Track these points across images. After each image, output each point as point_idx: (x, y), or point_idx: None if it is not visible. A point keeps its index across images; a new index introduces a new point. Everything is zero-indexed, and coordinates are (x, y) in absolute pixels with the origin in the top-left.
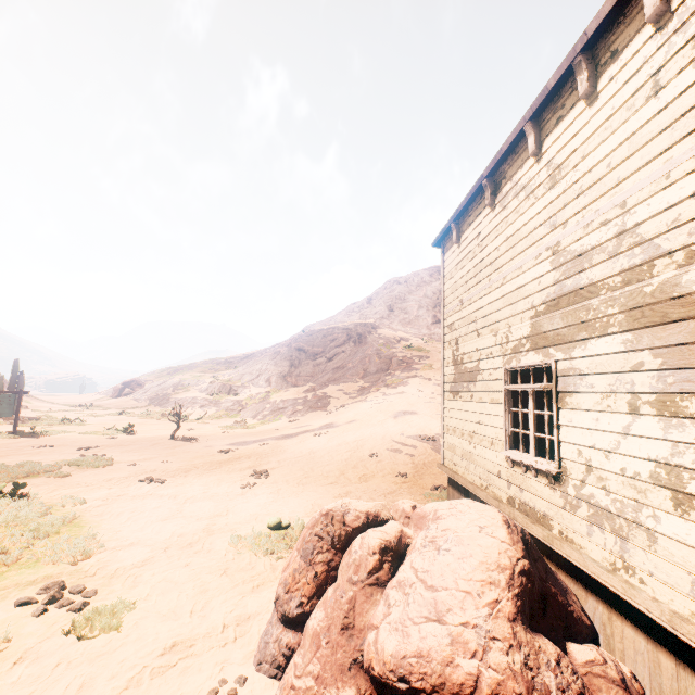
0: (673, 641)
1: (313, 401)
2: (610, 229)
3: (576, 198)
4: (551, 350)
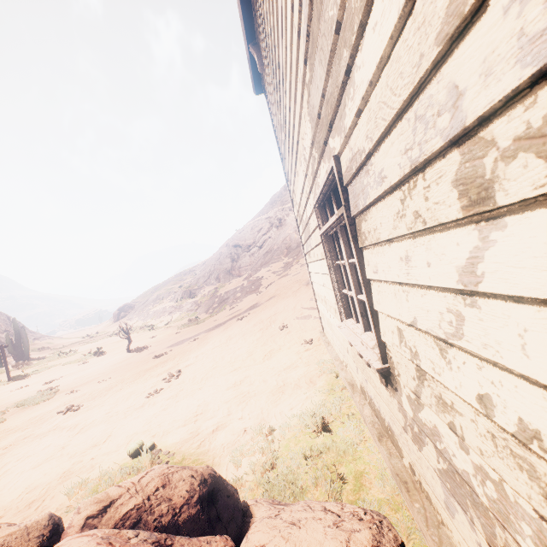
0: None
1: (248, 286)
2: None
3: None
4: (330, 142)
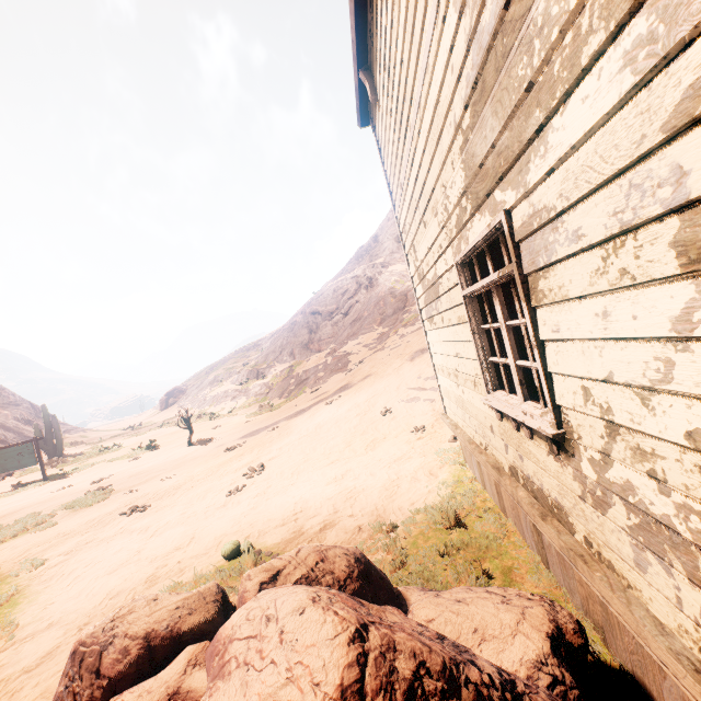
0: None
1: (333, 363)
2: None
3: None
4: (496, 194)
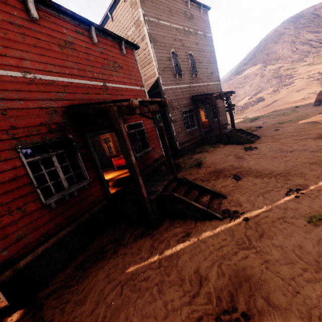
0: None
1: (257, 100)
2: None
3: None
4: None
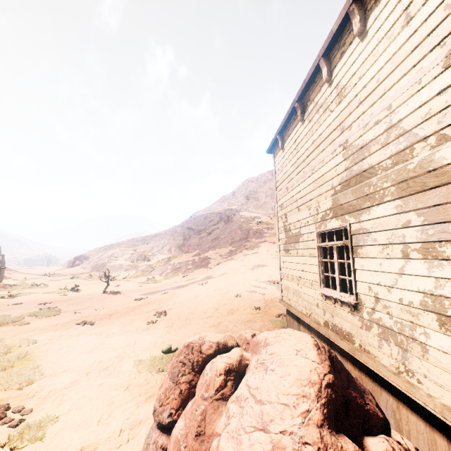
0: (445, 425)
1: (198, 262)
2: (381, 126)
3: (356, 107)
4: (346, 216)
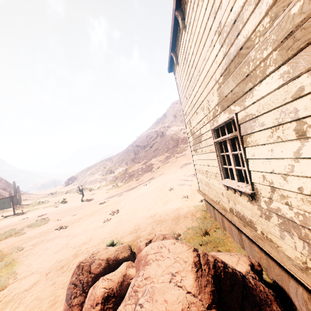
0: None
1: (145, 168)
2: None
3: None
4: (232, 107)
